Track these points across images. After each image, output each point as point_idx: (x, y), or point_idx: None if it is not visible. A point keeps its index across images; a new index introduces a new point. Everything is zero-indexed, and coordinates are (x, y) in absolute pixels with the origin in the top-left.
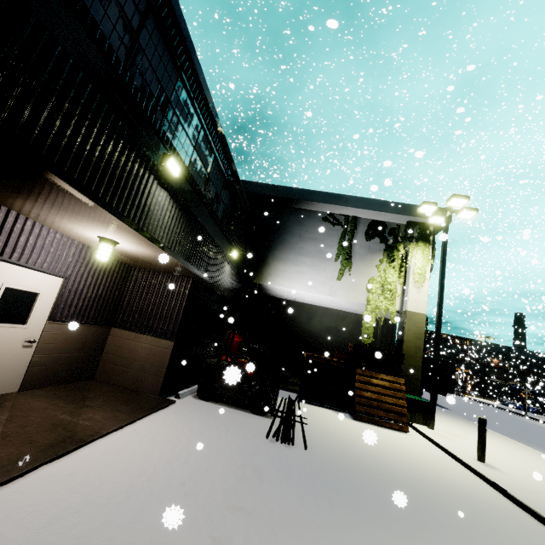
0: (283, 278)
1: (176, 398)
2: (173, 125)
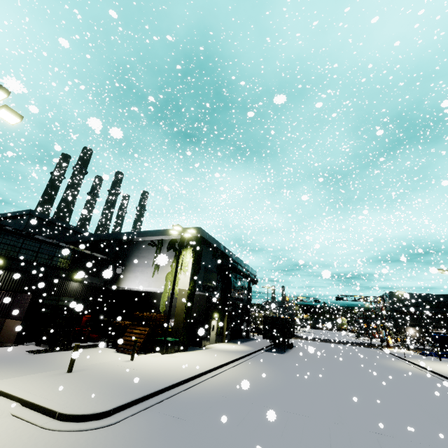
0: (128, 281)
1: (23, 345)
2: (1, 247)
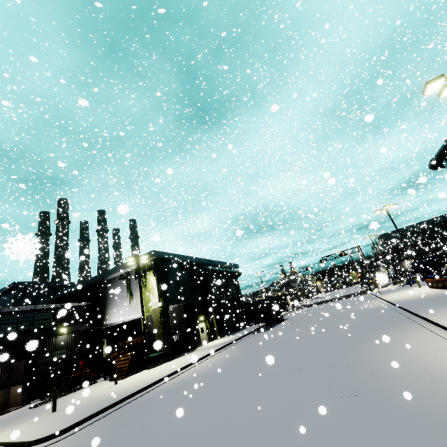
0: (112, 317)
1: (30, 404)
2: None
